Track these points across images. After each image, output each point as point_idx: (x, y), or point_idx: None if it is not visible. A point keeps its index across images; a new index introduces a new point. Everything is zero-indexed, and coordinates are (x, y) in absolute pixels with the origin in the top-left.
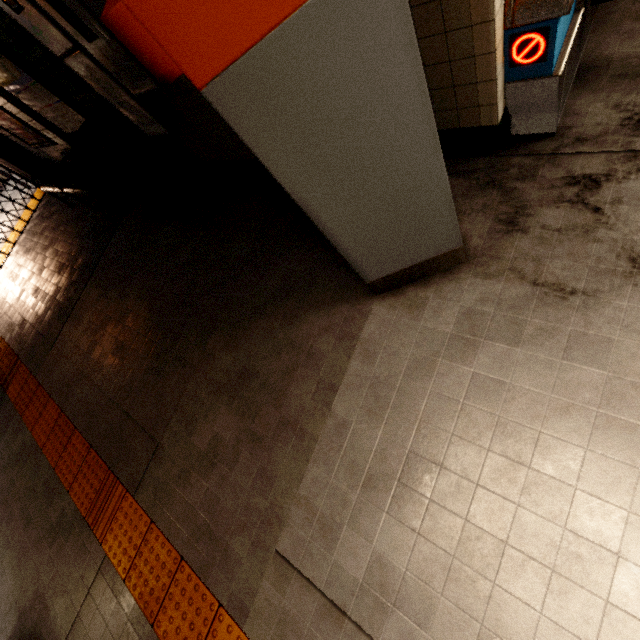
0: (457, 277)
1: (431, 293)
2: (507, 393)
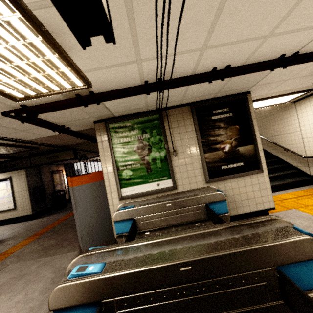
0: None
1: None
2: (37, 283)
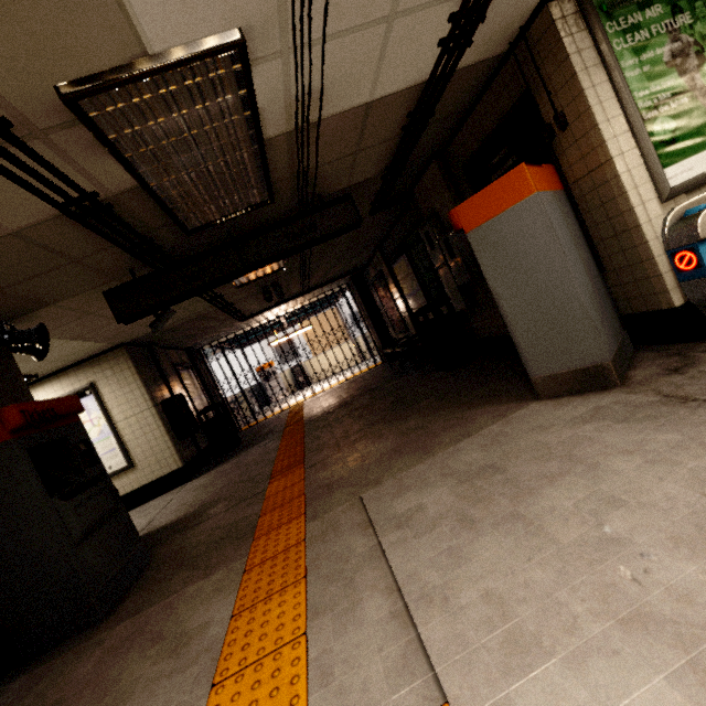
0: (607, 393)
1: (580, 399)
2: (590, 442)
